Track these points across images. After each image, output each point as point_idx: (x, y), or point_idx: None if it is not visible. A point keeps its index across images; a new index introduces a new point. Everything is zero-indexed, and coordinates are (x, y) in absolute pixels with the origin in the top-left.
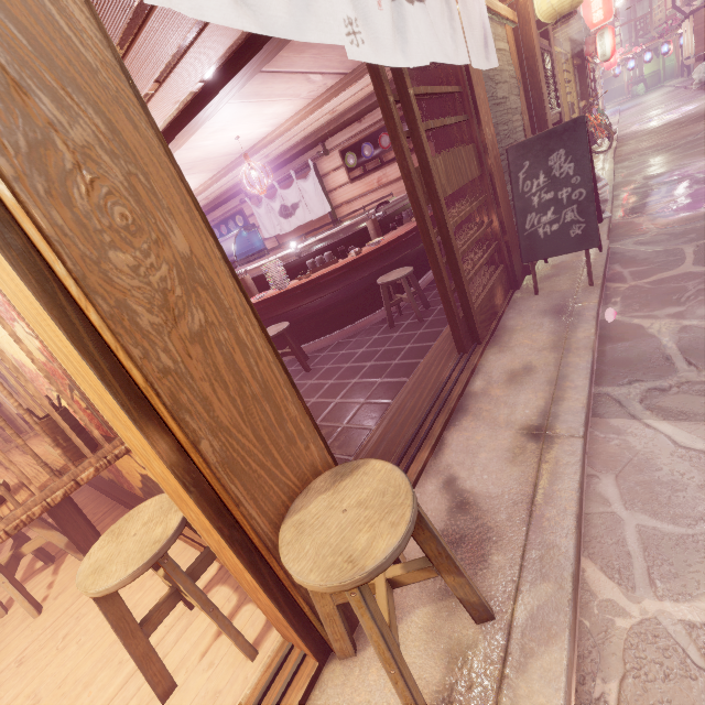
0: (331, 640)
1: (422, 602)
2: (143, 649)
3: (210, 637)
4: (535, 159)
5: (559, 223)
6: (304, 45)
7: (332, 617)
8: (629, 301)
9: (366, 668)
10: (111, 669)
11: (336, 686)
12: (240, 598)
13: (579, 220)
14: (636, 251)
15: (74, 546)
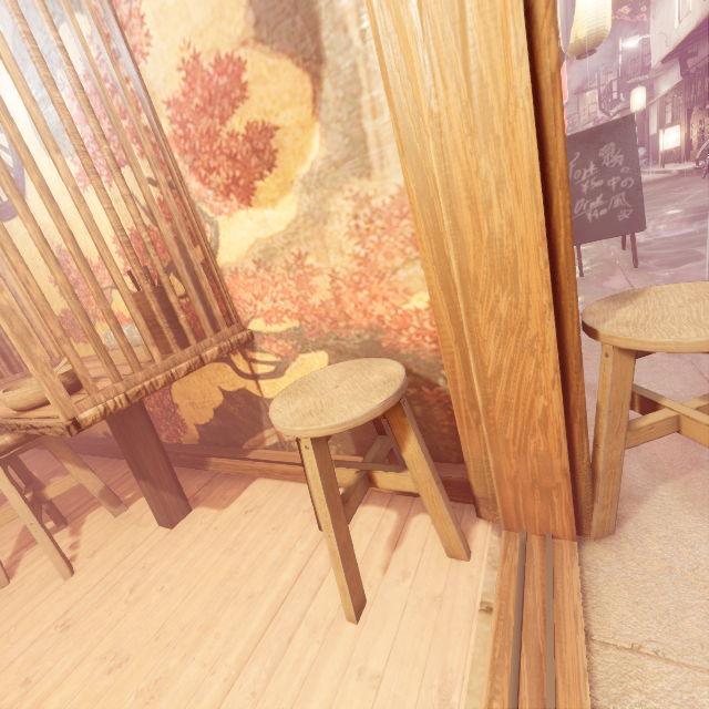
0: (597, 507)
1: (660, 479)
2: (344, 538)
3: (383, 550)
4: (586, 150)
5: (607, 208)
6: None
7: (613, 469)
8: (672, 280)
9: (638, 541)
10: (239, 605)
11: (611, 563)
12: (401, 512)
13: (627, 206)
14: (650, 254)
15: (109, 496)
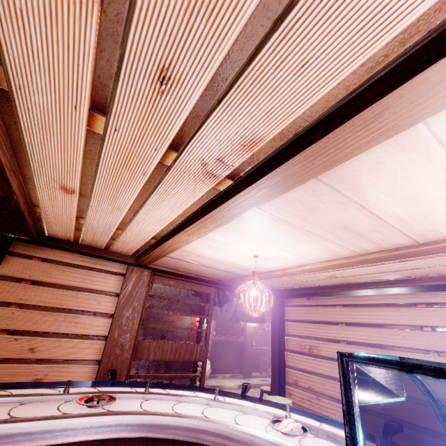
0: None
1: None
2: None
3: None
4: None
5: None
6: (216, 274)
7: None
8: None
9: None
10: None
11: None
12: None
13: None
14: None
15: None
